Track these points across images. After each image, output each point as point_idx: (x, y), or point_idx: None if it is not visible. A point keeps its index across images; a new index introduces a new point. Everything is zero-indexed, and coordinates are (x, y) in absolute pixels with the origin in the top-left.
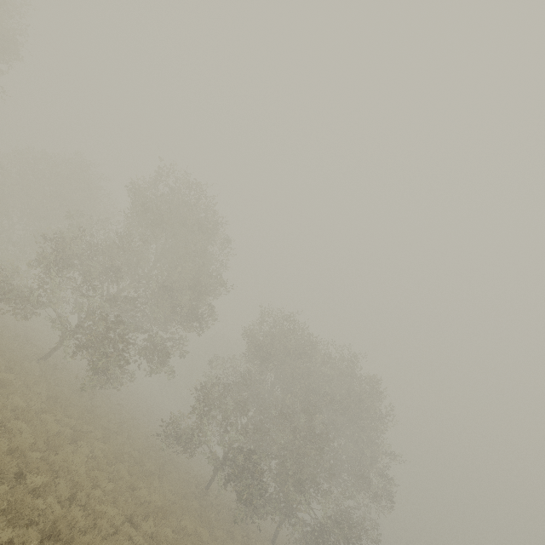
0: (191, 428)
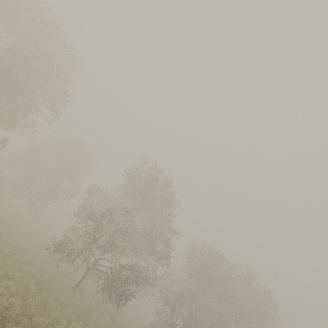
0: (157, 326)
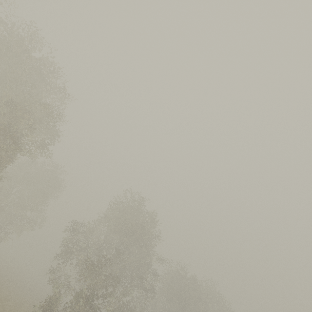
0: None
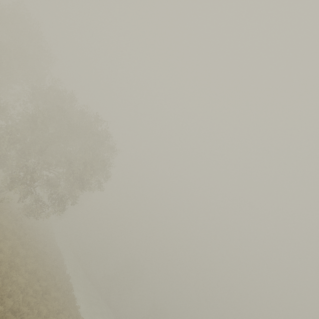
0: None
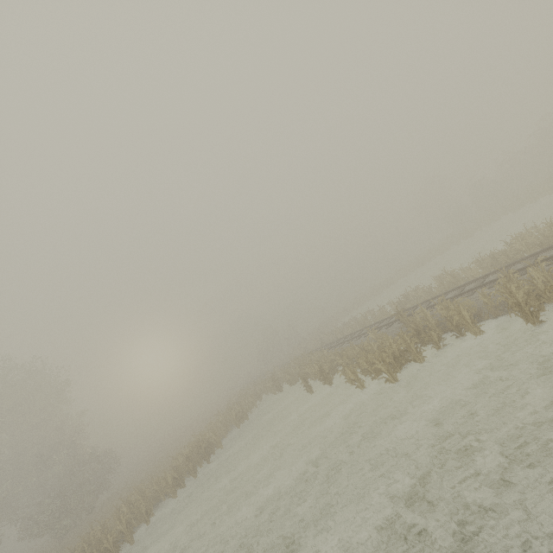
0: None
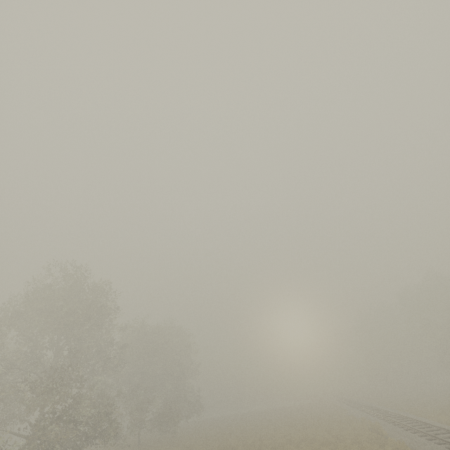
0: None
